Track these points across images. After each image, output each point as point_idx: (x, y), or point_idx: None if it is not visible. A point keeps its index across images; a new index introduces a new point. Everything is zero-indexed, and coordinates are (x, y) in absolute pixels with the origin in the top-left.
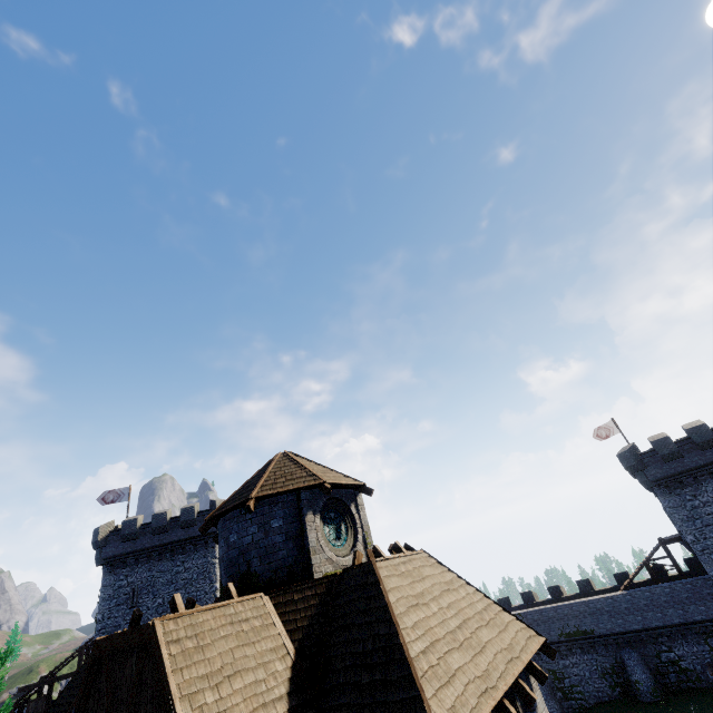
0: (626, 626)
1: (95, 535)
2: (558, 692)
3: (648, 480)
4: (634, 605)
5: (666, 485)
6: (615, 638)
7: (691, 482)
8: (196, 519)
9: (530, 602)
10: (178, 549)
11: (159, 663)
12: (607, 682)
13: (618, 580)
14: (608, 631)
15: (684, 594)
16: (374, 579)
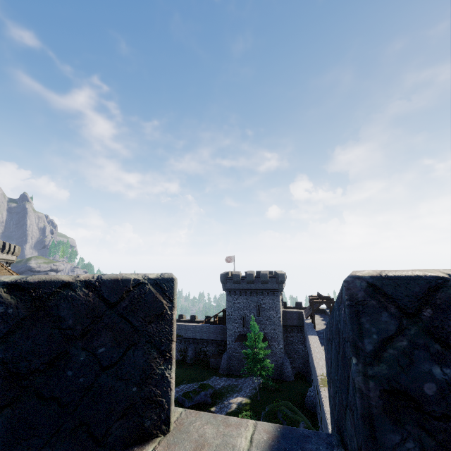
0: (195, 337)
1: None
2: None
3: (225, 288)
4: (201, 330)
5: (230, 292)
6: (189, 340)
7: (238, 294)
8: None
9: None
10: None
11: None
12: (180, 353)
13: (206, 319)
14: (188, 337)
15: (219, 330)
16: None
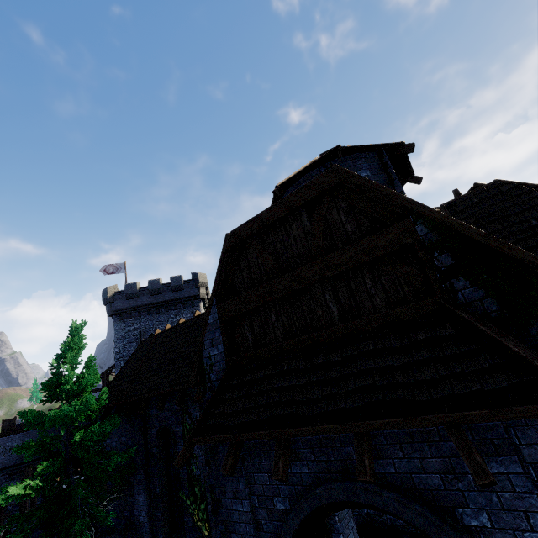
0: None
1: (104, 294)
2: None
3: None
4: None
5: None
6: None
7: None
8: (183, 285)
9: None
10: (171, 307)
11: (366, 189)
12: None
13: None
14: None
15: None
16: (512, 186)
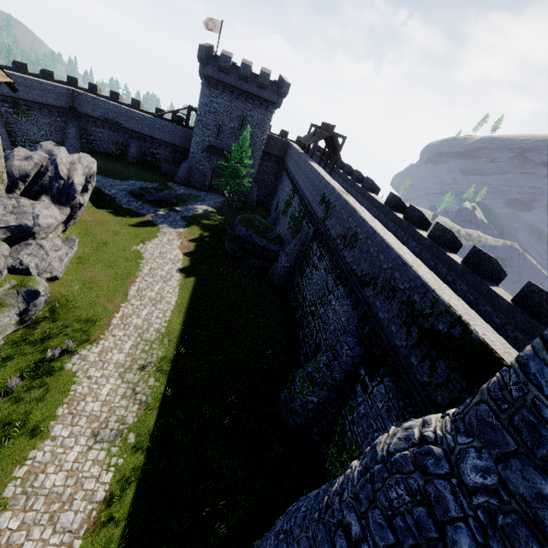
0: (142, 131)
1: None
2: (84, 139)
3: (203, 73)
4: (153, 125)
5: (209, 82)
6: (132, 133)
7: (221, 90)
8: None
9: (94, 91)
10: None
11: None
12: (116, 147)
13: (157, 112)
14: (131, 128)
15: (180, 133)
16: None
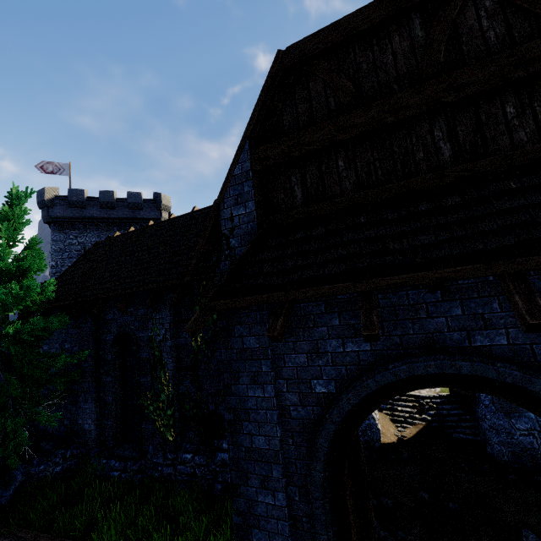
0: None
1: (39, 195)
2: None
3: None
4: None
5: None
6: None
7: None
8: (142, 204)
9: None
10: (125, 226)
11: None
12: None
13: None
14: None
15: None
16: None
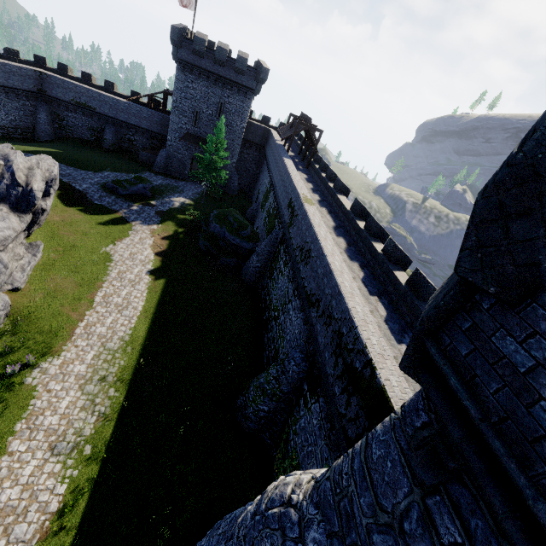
0: (117, 116)
1: None
2: (57, 125)
3: (177, 56)
4: (128, 110)
5: (184, 66)
6: (107, 118)
7: (197, 75)
8: None
9: (64, 72)
10: None
11: None
12: (91, 133)
13: (132, 95)
14: (105, 113)
15: (156, 119)
16: None
